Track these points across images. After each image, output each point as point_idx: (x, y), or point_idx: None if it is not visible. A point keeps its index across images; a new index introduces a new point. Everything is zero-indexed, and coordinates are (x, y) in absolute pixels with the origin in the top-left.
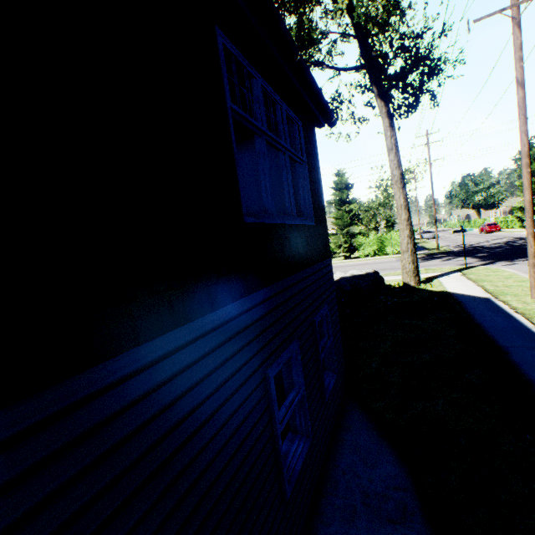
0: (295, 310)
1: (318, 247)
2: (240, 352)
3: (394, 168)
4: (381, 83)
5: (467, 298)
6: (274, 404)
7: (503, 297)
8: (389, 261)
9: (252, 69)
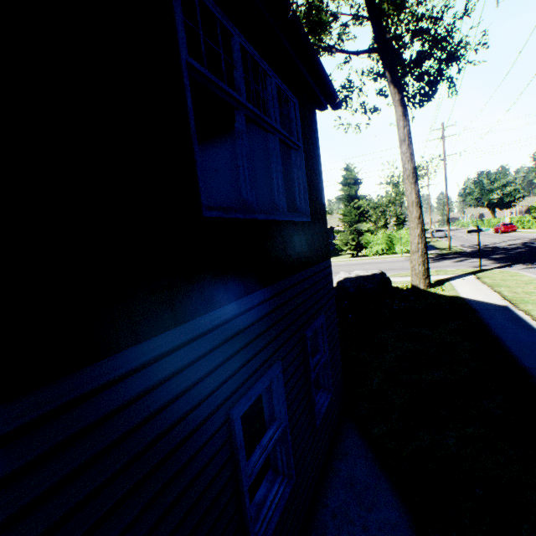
0: (279, 325)
1: (315, 248)
2: (186, 393)
3: (407, 161)
4: (395, 68)
5: (483, 306)
6: (240, 452)
7: (524, 305)
8: (398, 260)
9: (226, 21)
